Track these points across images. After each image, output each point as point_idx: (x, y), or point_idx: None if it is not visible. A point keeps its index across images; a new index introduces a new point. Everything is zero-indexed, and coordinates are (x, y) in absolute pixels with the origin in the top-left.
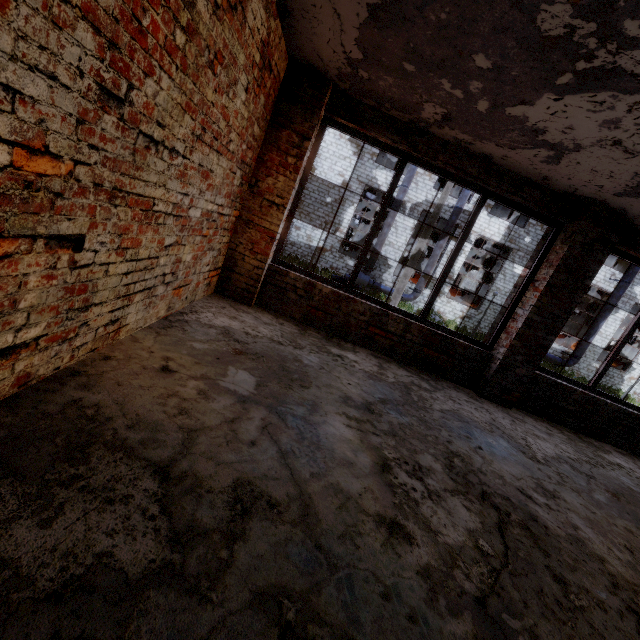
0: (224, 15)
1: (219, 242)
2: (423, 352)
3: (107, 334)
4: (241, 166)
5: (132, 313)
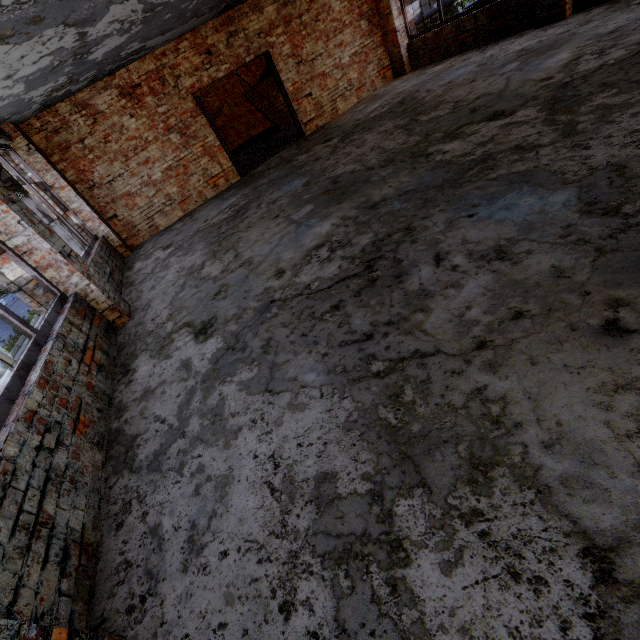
0: (311, 6)
1: (375, 57)
2: (493, 27)
3: (334, 113)
4: (362, 18)
5: (339, 105)
